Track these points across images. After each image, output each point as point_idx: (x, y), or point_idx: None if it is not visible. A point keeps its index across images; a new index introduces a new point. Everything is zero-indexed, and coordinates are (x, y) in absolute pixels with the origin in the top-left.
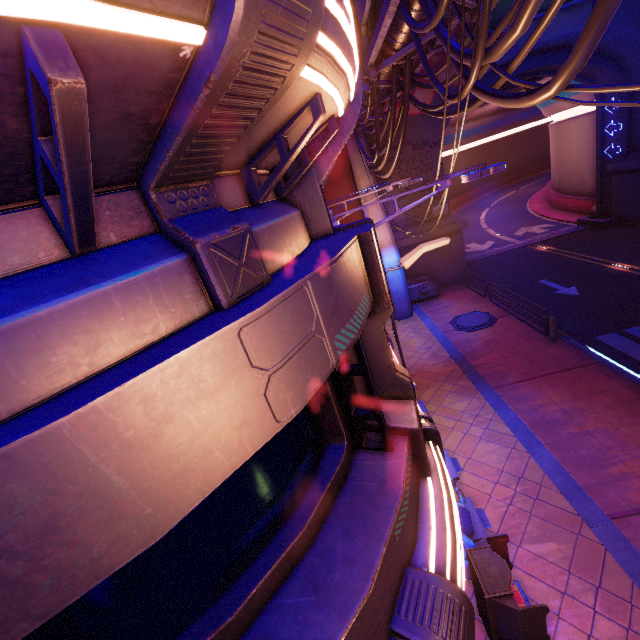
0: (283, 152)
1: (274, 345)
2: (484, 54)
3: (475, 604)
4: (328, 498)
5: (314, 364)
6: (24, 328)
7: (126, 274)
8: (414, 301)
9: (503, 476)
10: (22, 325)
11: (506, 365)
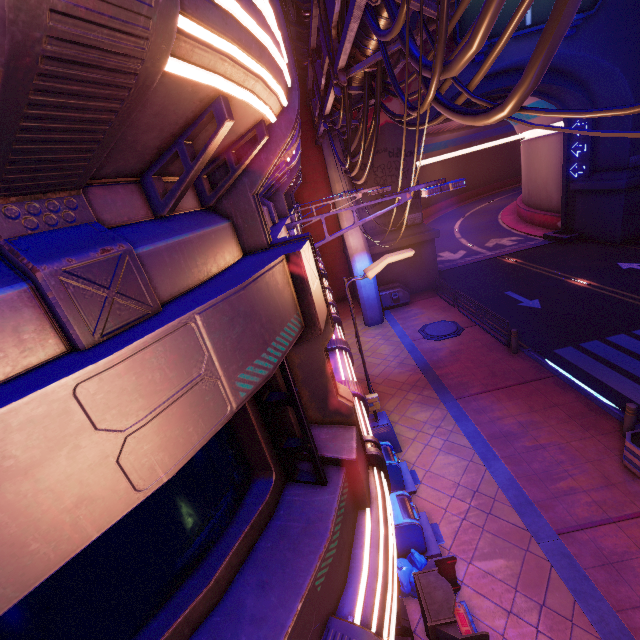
0: (186, 160)
1: (134, 399)
2: (443, 68)
3: (423, 625)
4: (245, 544)
5: (201, 413)
6: None
7: None
8: (386, 307)
9: (459, 490)
10: None
11: (469, 376)
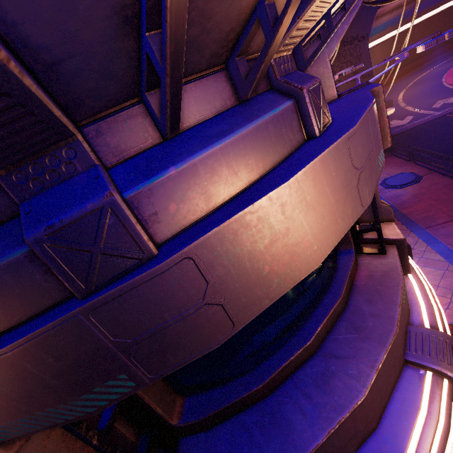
0: (330, 25)
1: (361, 153)
2: None
3: None
4: (350, 281)
5: (373, 173)
6: (238, 141)
7: (272, 110)
8: None
9: (439, 289)
10: (237, 139)
11: (434, 211)
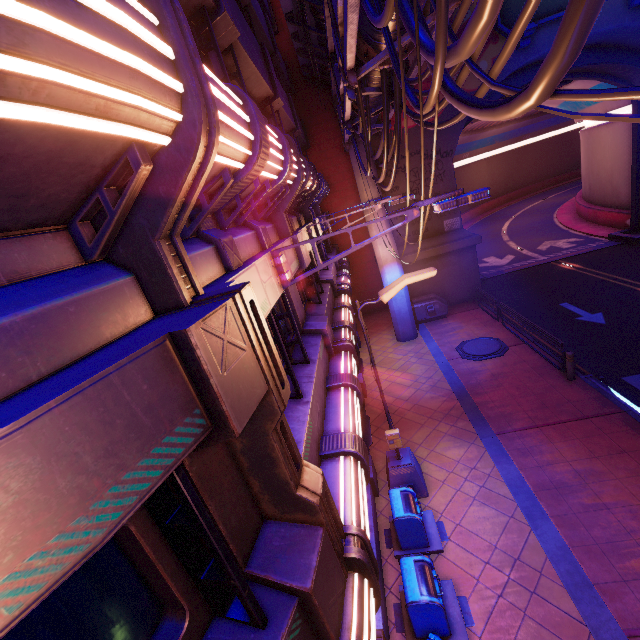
0: None
1: None
2: (451, 51)
3: None
4: None
5: None
6: None
7: None
8: (420, 321)
9: (496, 554)
10: None
11: (513, 406)
